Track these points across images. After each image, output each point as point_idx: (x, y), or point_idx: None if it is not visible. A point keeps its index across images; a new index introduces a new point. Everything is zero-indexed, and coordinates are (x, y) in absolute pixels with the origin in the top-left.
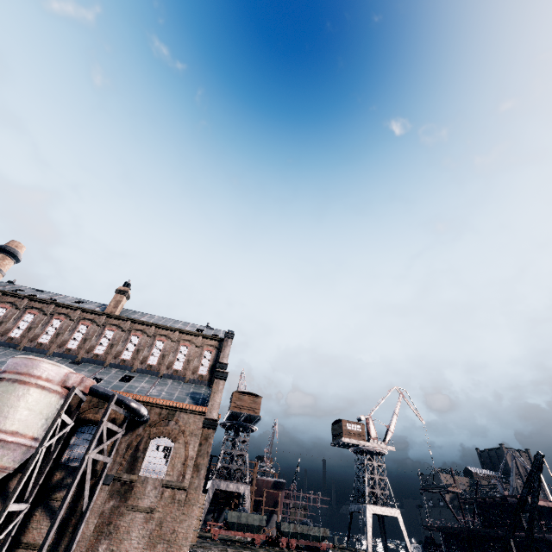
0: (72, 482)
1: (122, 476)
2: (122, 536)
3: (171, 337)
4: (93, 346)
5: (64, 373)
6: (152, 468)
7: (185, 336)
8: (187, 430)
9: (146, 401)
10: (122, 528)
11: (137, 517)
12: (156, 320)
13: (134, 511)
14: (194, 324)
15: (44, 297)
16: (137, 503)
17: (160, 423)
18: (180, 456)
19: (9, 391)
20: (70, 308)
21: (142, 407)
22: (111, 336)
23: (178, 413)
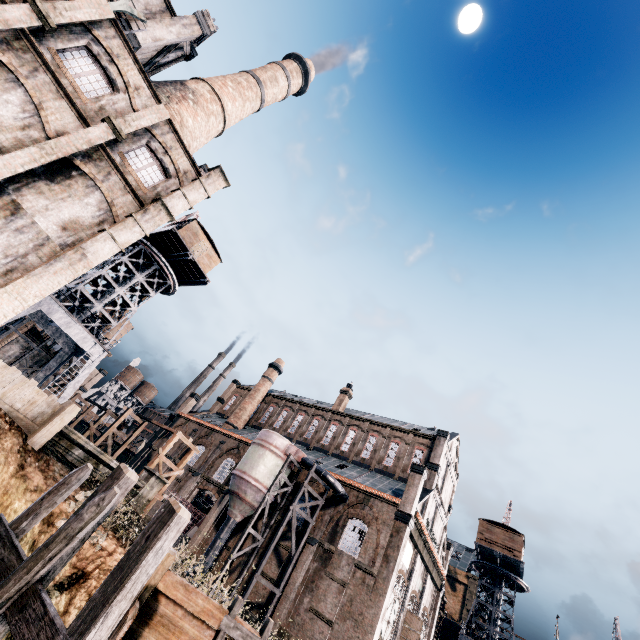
0: (282, 523)
1: (324, 543)
2: (320, 597)
3: (382, 433)
4: (321, 437)
5: (286, 444)
6: (348, 546)
7: (396, 433)
8: (380, 518)
9: (346, 482)
10: (320, 589)
11: (332, 584)
12: (374, 418)
13: (330, 578)
14: (413, 425)
15: (296, 399)
16: (333, 572)
17: (357, 505)
18: (372, 542)
19: (256, 450)
20: (308, 406)
21: (336, 481)
22: (334, 430)
23: (373, 499)
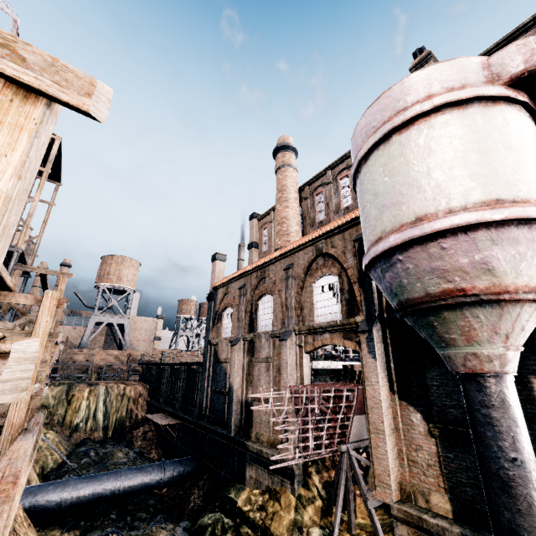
0: None
1: None
2: None
3: None
4: None
5: (476, 67)
6: None
7: None
8: None
9: None
10: None
11: None
12: None
13: None
14: None
15: None
16: None
17: None
18: None
19: (392, 156)
20: None
21: None
22: None
23: None
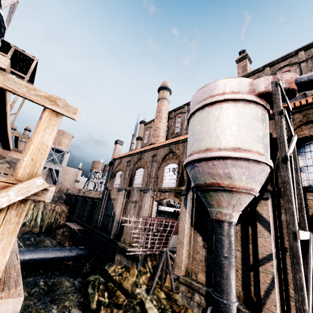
0: None
1: None
2: None
3: None
4: None
5: (246, 83)
6: None
7: None
8: None
9: None
10: None
11: None
12: None
13: None
14: None
15: None
16: None
17: None
18: None
19: (203, 117)
20: None
21: None
22: None
23: None
